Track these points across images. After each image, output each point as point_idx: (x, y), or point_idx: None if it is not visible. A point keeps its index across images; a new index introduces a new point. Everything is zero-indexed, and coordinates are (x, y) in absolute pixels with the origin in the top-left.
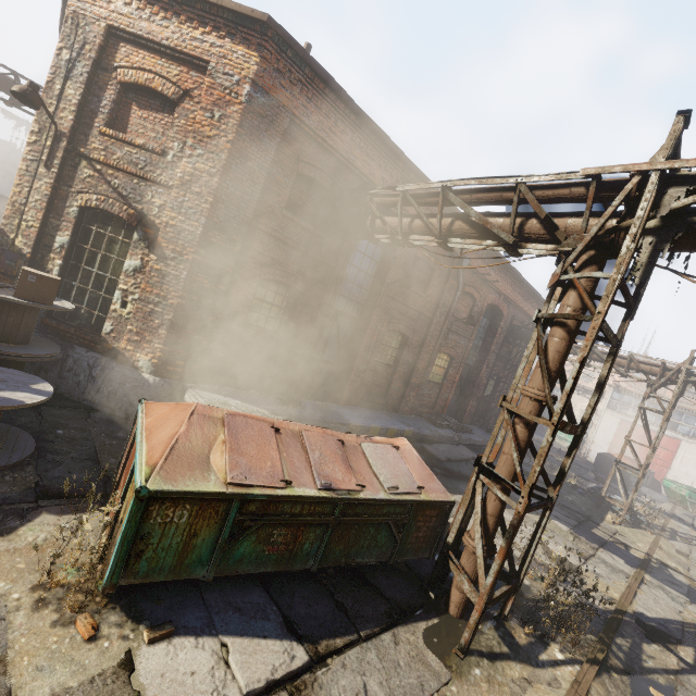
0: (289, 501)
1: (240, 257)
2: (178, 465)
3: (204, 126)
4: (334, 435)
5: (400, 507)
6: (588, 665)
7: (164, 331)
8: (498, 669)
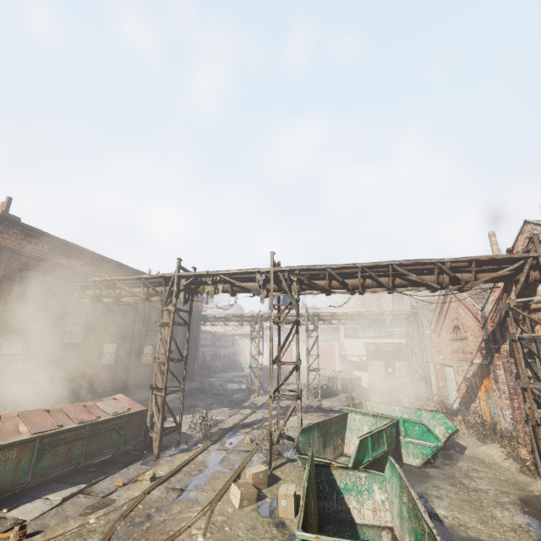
0: (64, 433)
1: None
2: (6, 436)
3: None
4: (80, 404)
5: (120, 419)
6: (211, 442)
7: None
8: (173, 458)
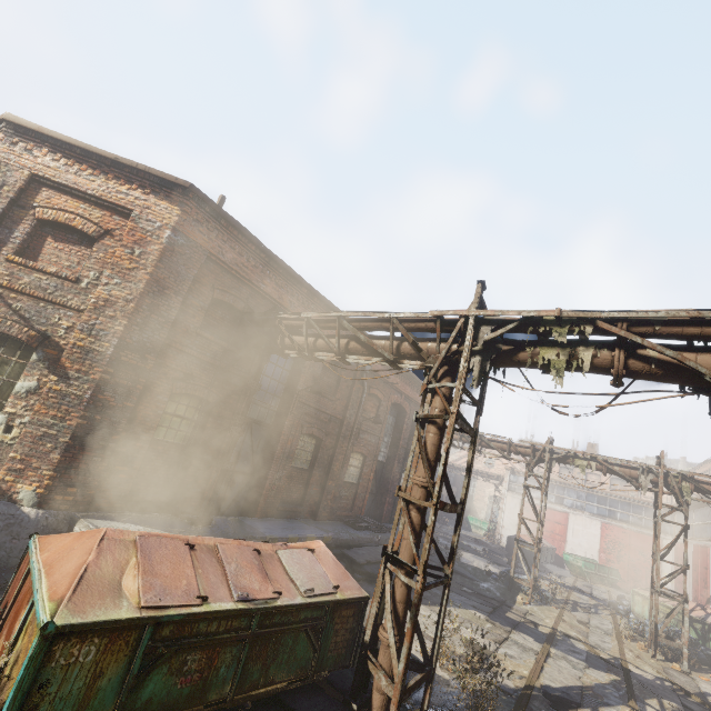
0: (205, 619)
1: (152, 373)
2: (88, 596)
3: (124, 260)
4: (250, 545)
5: (317, 610)
6: None
7: (57, 455)
8: None
